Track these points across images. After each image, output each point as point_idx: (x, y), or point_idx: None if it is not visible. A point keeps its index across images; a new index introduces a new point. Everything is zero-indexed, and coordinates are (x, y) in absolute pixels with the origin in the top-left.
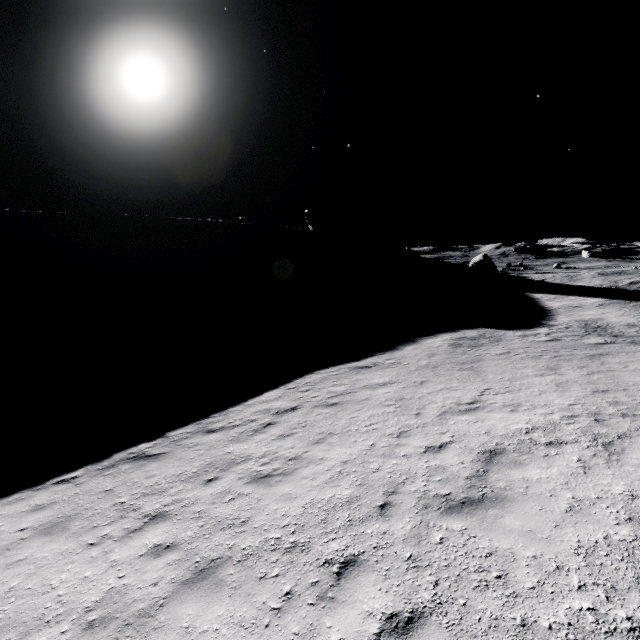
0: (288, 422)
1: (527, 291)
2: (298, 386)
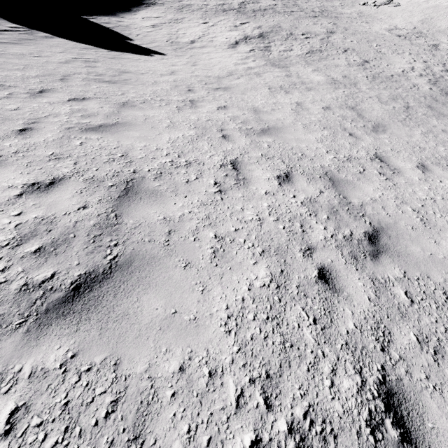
0: None
1: None
2: None
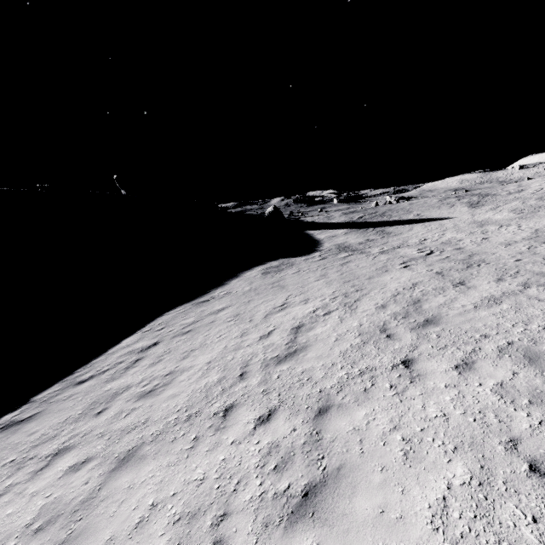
0: (154, 354)
1: (305, 230)
2: (153, 327)
